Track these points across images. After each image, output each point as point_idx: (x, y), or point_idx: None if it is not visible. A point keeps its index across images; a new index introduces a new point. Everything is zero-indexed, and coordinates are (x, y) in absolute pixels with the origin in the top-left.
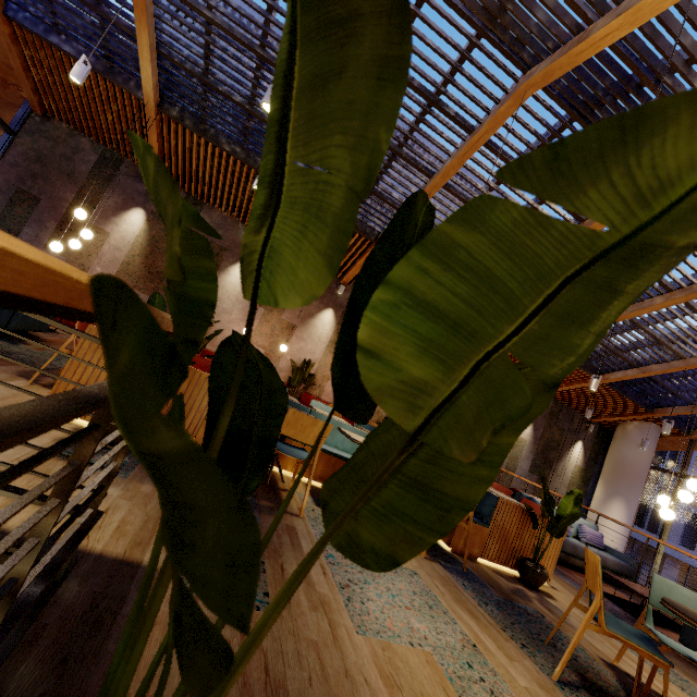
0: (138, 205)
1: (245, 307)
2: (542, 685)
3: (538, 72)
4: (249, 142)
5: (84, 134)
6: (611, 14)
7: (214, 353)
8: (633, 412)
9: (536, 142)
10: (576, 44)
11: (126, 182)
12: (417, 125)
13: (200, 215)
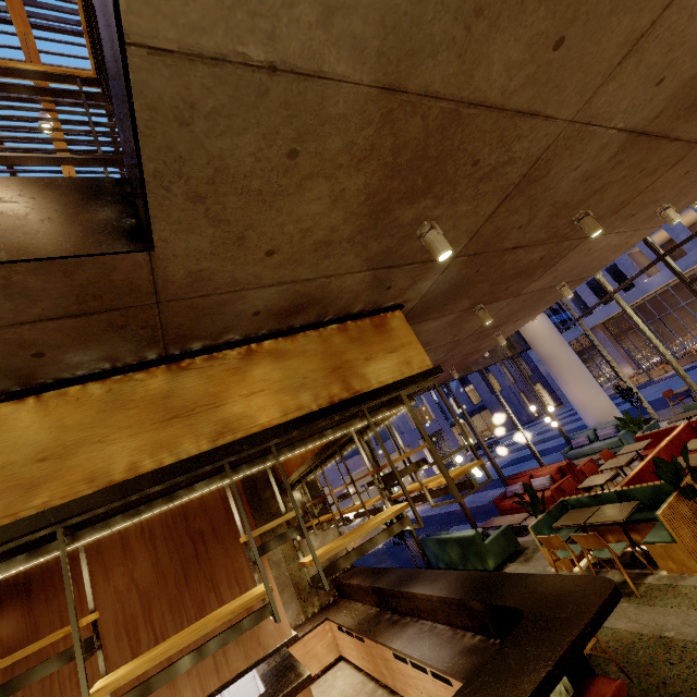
0: None
1: None
2: None
3: None
4: None
5: None
6: None
7: None
8: None
9: None
10: None
11: None
12: None
13: None
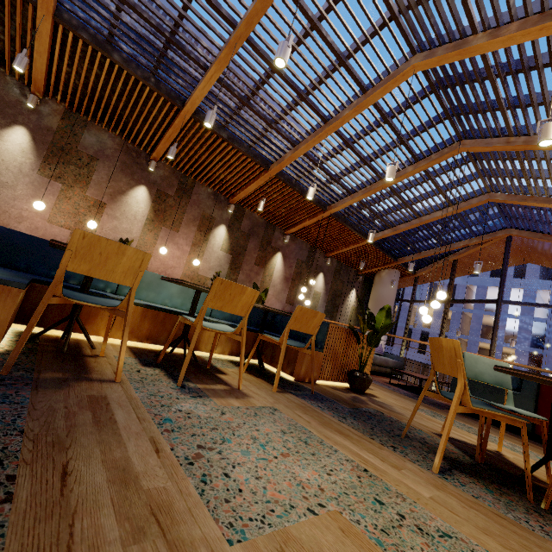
0: None
1: (34, 181)
2: (436, 485)
3: None
4: None
5: None
6: None
7: None
8: (385, 263)
9: None
10: None
11: None
12: None
13: None
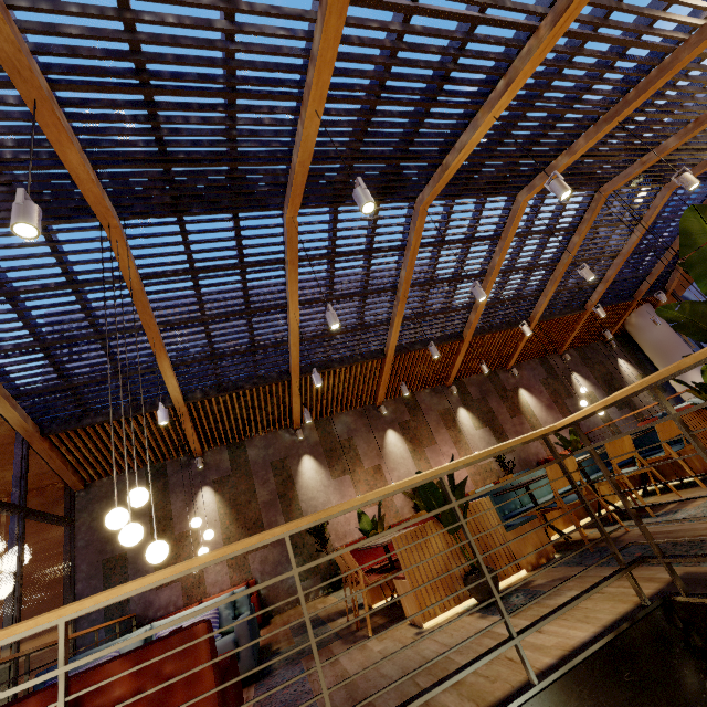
0: (200, 486)
1: (335, 486)
2: None
3: (427, 196)
4: (262, 368)
5: (123, 473)
6: (453, 152)
7: (347, 545)
8: (624, 310)
9: (440, 224)
10: (443, 173)
11: (179, 478)
12: (369, 270)
13: (248, 451)
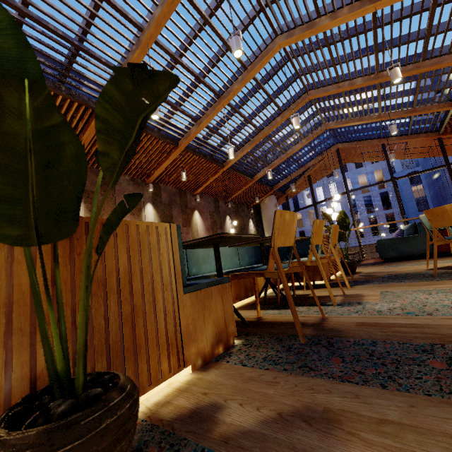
0: None
1: None
2: None
3: None
4: None
5: None
6: None
7: None
8: (266, 193)
9: None
10: None
11: None
12: None
13: None
